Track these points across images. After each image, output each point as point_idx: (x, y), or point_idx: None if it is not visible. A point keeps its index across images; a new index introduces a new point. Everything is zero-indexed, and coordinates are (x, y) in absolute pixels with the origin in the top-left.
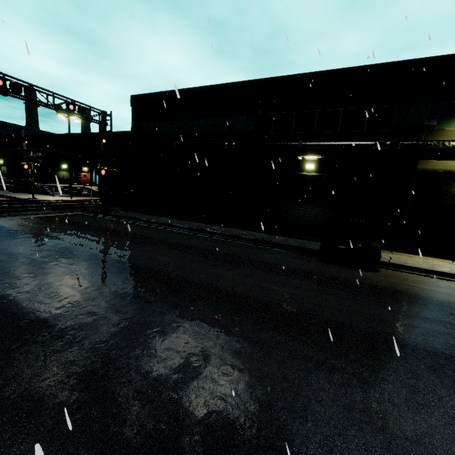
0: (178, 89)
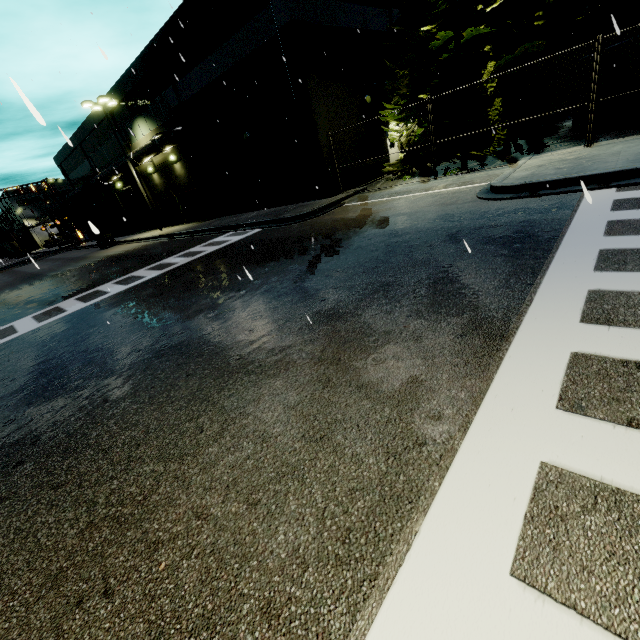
0: (61, 149)
